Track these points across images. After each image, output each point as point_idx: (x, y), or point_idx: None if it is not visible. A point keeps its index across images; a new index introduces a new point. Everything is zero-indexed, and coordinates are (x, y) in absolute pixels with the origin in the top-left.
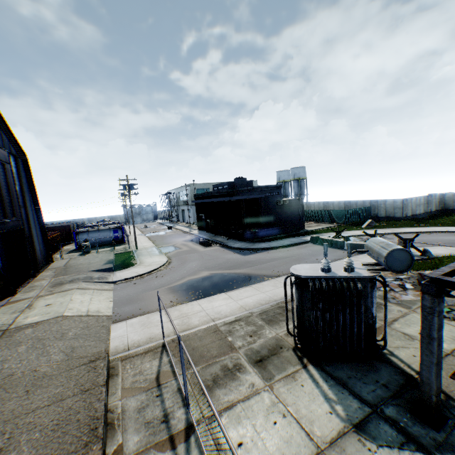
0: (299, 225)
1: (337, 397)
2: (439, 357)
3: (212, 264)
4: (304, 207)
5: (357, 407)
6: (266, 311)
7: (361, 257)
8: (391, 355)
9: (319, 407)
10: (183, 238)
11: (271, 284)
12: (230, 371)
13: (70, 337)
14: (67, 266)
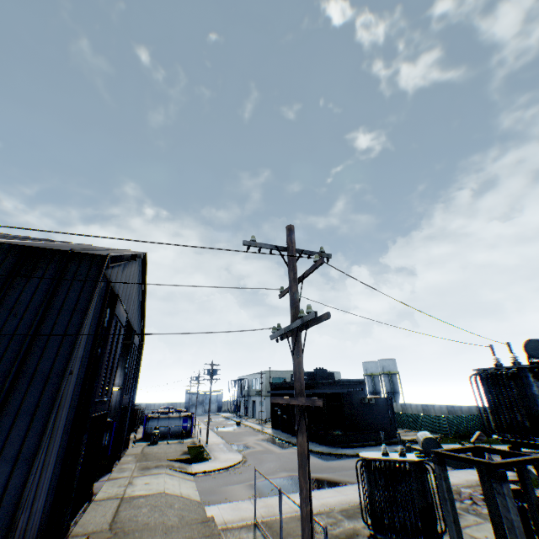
0: (391, 431)
1: None
2: (455, 517)
3: (291, 465)
4: (399, 409)
5: None
6: (347, 508)
7: (456, 471)
8: None
9: None
10: (256, 436)
11: (353, 487)
12: None
13: (176, 507)
14: (144, 452)
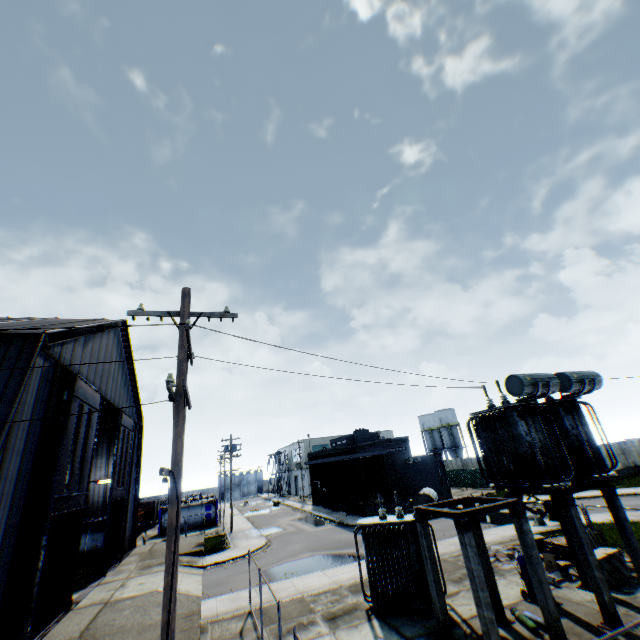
0: (443, 492)
1: (384, 634)
2: (437, 575)
3: (318, 544)
4: (460, 465)
5: (396, 638)
6: (357, 583)
7: (496, 528)
8: (451, 609)
9: (366, 639)
10: (291, 516)
11: None
12: (304, 624)
13: None
14: (152, 550)
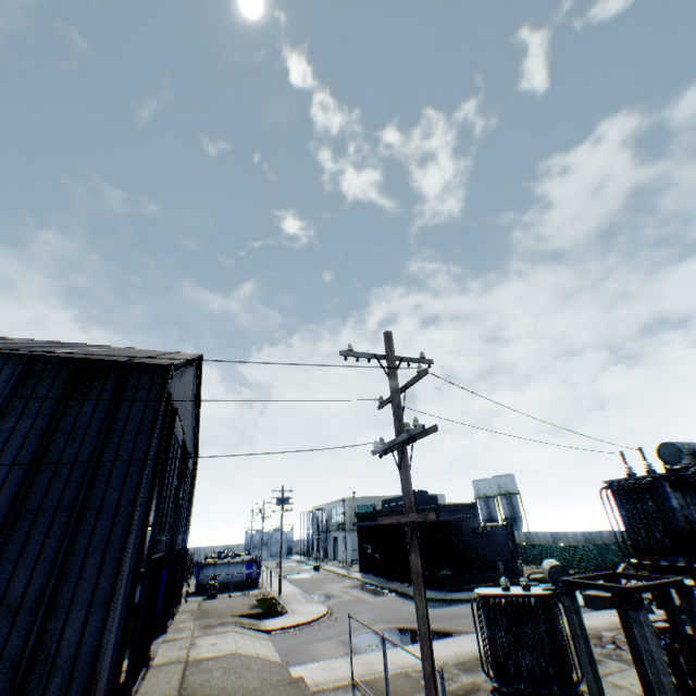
0: (514, 568)
1: None
2: (590, 656)
3: (390, 615)
4: (523, 539)
5: None
6: (463, 661)
7: (596, 612)
8: None
9: None
10: (341, 582)
11: (470, 637)
12: None
13: (255, 668)
14: (202, 608)
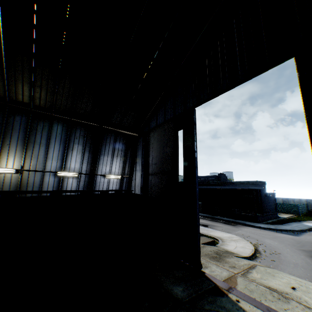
0: (275, 213)
1: None
2: None
3: (289, 242)
4: None
5: None
6: None
7: None
8: None
9: None
10: None
11: None
12: None
13: None
14: None
